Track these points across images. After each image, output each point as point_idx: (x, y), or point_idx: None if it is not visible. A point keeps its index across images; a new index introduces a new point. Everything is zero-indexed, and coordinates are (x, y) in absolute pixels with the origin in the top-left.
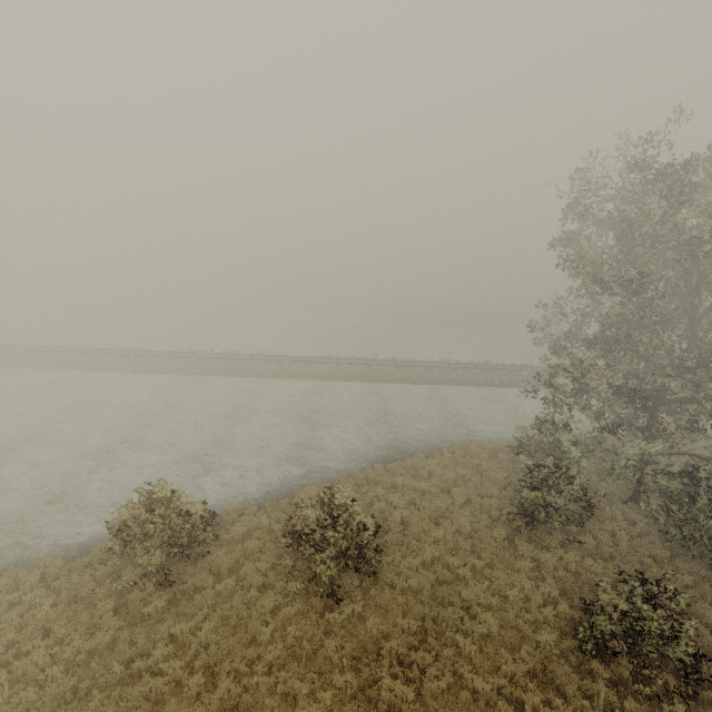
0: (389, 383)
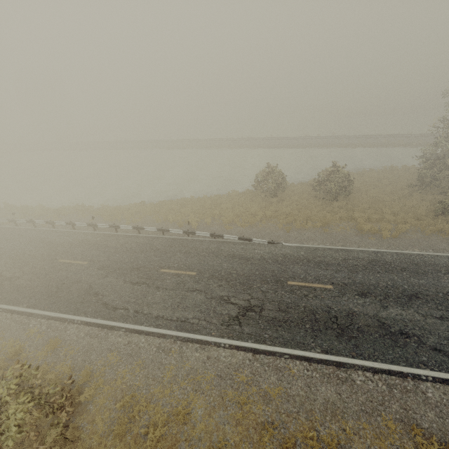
0: (343, 147)
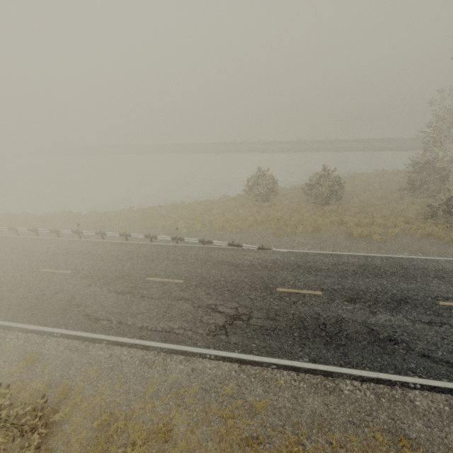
0: (335, 151)
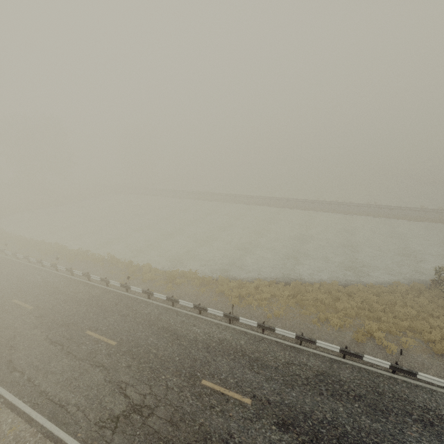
0: None
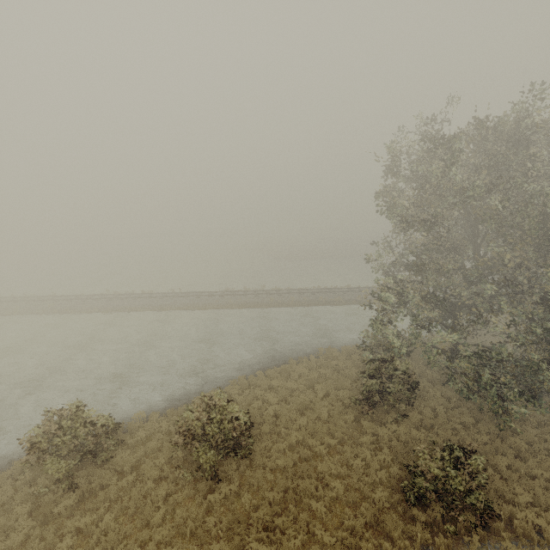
0: (273, 307)
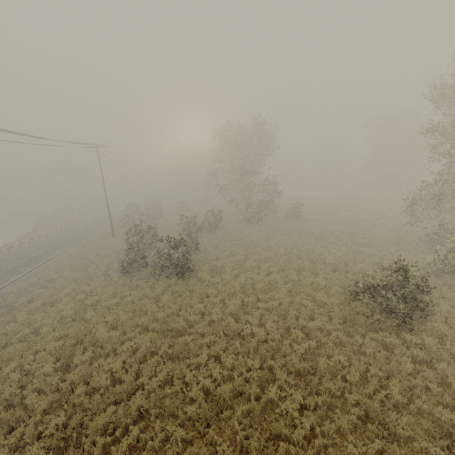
0: None
